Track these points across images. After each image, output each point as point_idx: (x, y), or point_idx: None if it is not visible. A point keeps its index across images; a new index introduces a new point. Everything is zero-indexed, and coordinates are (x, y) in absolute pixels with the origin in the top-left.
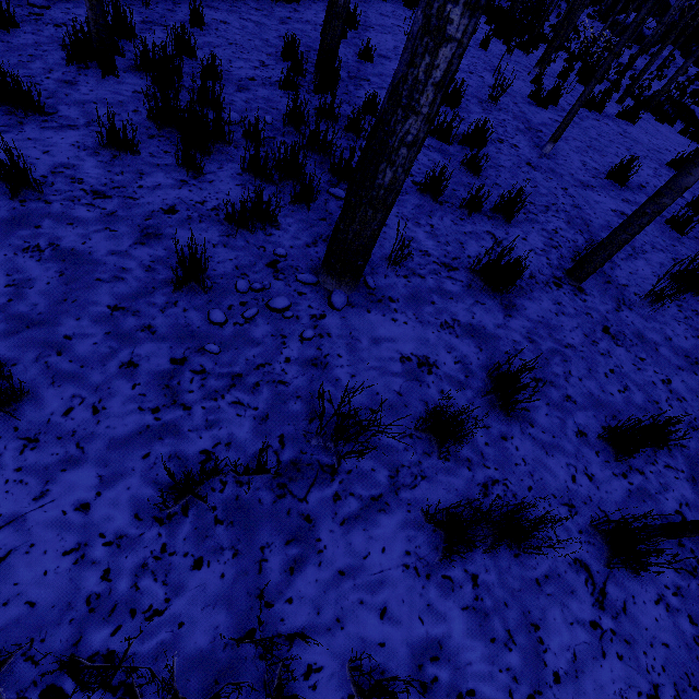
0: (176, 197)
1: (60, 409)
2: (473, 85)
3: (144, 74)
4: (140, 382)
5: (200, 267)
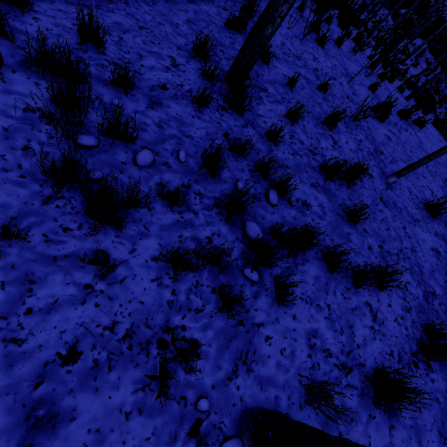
0: (78, 322)
1: None
2: (337, 95)
3: (40, 76)
4: None
5: None
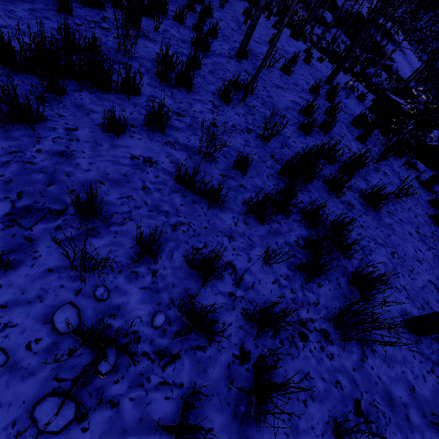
0: None
1: (14, 24)
2: (214, 2)
3: None
4: (46, 28)
5: (69, 5)
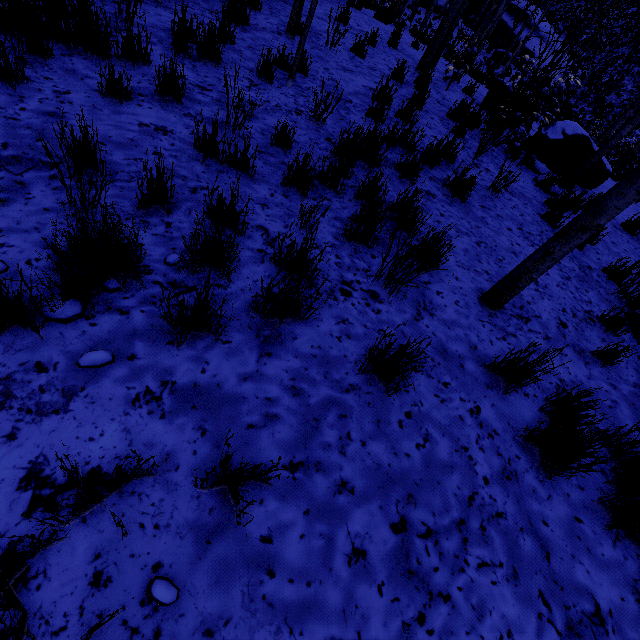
0: None
1: None
2: None
3: None
4: None
5: None
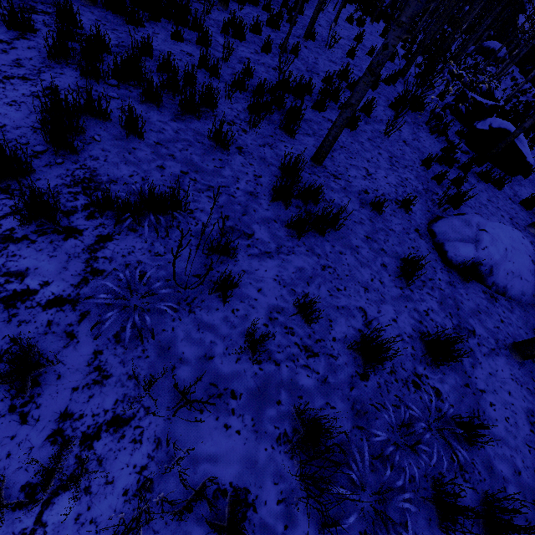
0: None
1: None
2: None
3: None
4: None
5: None
